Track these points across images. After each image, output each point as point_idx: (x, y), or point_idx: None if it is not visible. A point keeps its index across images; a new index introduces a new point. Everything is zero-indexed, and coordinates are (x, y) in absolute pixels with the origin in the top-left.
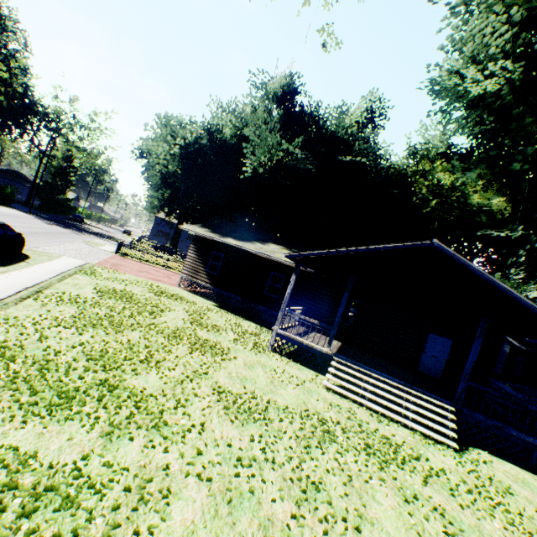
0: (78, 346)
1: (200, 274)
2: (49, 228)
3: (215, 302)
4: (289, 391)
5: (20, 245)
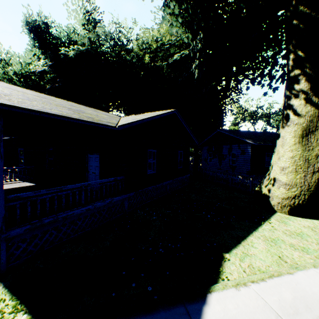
0: None
1: None
2: None
3: None
4: None
5: None
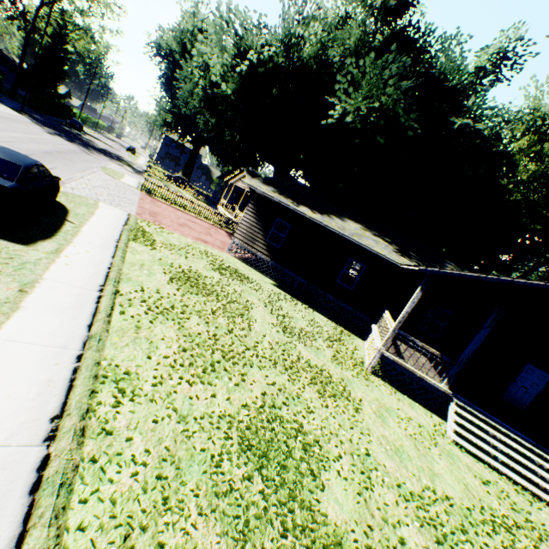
0: (226, 430)
1: (258, 243)
2: (55, 143)
3: (272, 279)
4: (440, 464)
5: (55, 191)
